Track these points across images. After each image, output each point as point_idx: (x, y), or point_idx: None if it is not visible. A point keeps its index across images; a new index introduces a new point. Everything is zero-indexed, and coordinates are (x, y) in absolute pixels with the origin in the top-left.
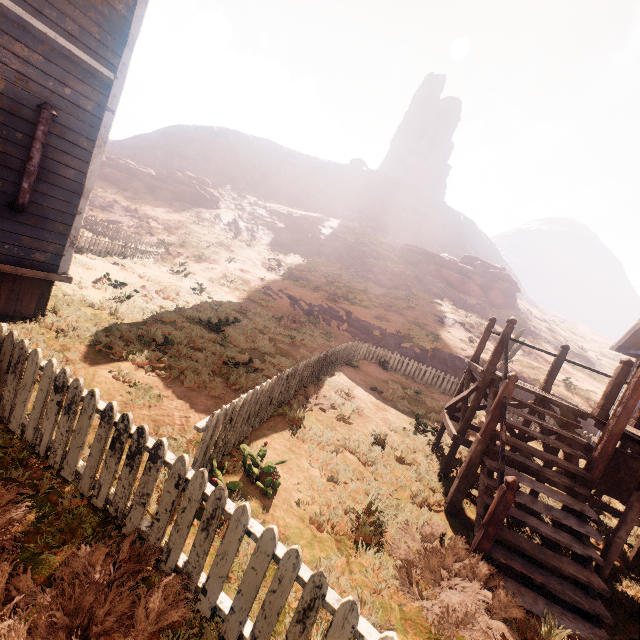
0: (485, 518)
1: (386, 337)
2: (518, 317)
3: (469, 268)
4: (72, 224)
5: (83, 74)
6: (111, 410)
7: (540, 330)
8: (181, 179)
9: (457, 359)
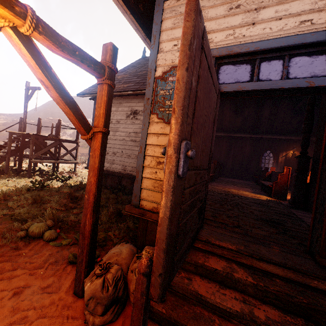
0: None
1: None
2: None
3: None
4: None
5: None
6: None
7: None
8: (45, 121)
9: None
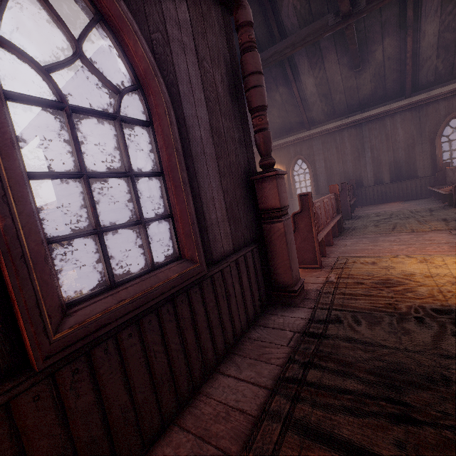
0: None
1: None
2: None
3: None
4: None
5: None
6: None
7: None
8: None
9: None
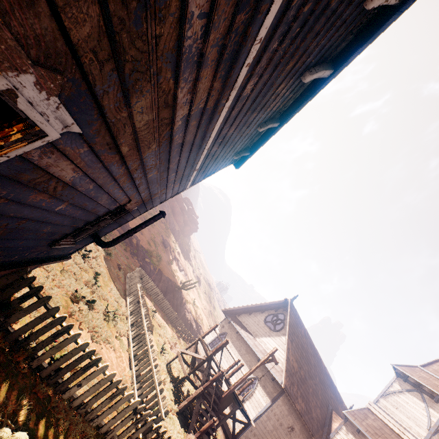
0: (201, 429)
1: (139, 247)
2: (189, 246)
3: (186, 209)
4: (103, 235)
5: (181, 188)
6: (160, 427)
7: (193, 258)
8: None
9: (166, 280)
